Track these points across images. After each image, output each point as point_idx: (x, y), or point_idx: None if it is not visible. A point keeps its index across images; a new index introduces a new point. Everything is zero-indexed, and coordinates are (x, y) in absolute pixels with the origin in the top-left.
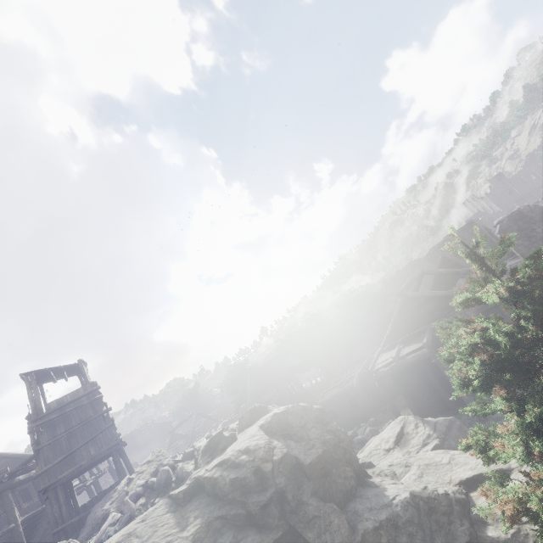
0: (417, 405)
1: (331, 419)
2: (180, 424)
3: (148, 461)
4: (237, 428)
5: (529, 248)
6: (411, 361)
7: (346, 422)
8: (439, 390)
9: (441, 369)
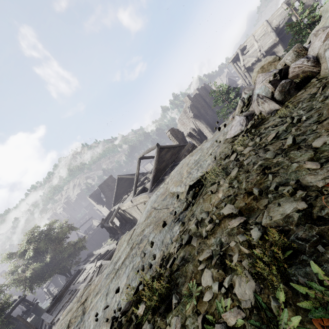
0: None
1: None
2: None
3: None
4: None
5: (179, 141)
6: None
7: None
8: None
9: None
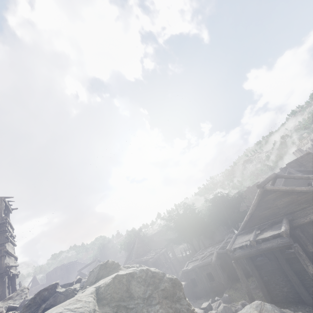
0: (269, 291)
1: (184, 294)
2: (85, 266)
3: (8, 298)
4: (85, 282)
5: None
6: (268, 246)
7: (203, 291)
8: (294, 281)
9: (300, 260)
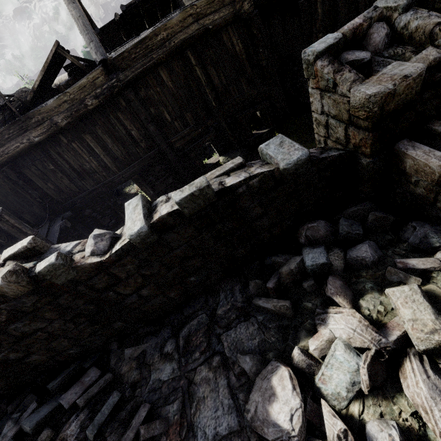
0: None
1: None
2: None
3: None
4: None
5: None
6: None
7: None
8: None
9: None
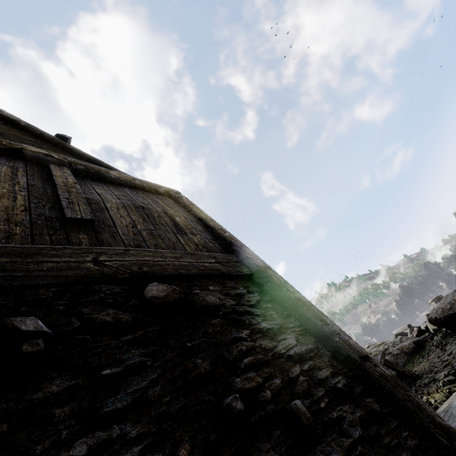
0: None
1: None
2: None
3: (376, 345)
4: None
5: None
6: None
7: None
8: None
9: None
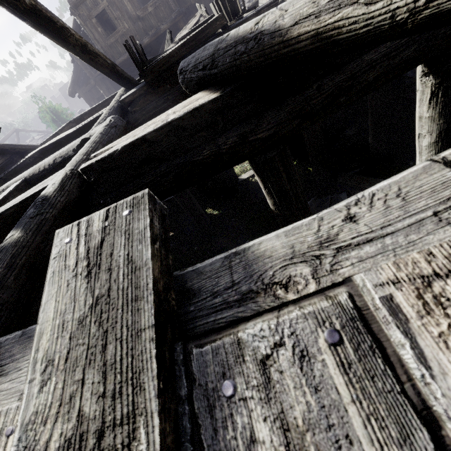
0: None
1: None
2: None
3: None
4: None
5: None
6: None
7: None
8: None
9: None
